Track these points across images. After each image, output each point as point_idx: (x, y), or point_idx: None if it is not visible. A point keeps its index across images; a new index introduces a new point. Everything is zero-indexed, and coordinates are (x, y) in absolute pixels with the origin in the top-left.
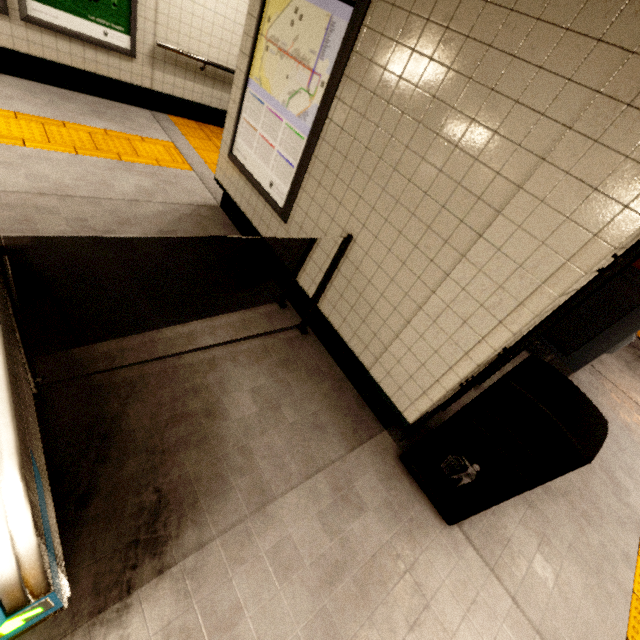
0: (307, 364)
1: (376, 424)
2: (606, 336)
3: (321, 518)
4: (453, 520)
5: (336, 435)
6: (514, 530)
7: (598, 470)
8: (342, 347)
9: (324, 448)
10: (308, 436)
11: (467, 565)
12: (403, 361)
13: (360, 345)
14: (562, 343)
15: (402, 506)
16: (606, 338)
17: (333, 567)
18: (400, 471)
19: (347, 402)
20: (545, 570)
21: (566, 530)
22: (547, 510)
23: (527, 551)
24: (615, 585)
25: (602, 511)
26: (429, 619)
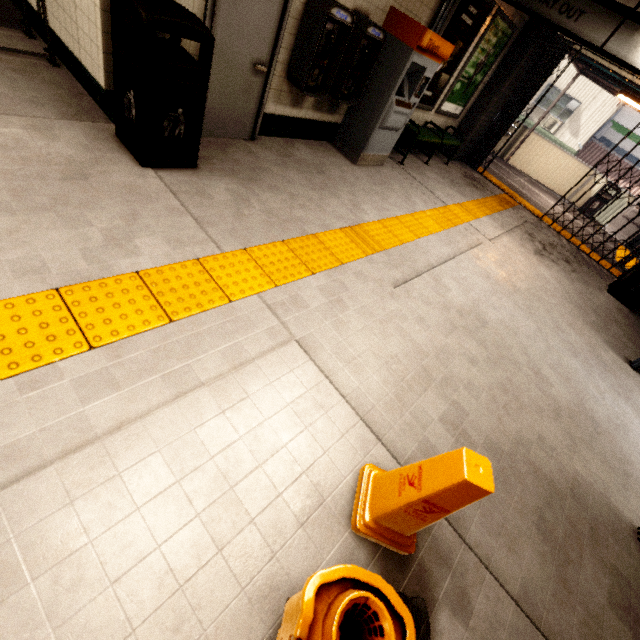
0: (46, 78)
1: (105, 120)
2: (376, 108)
3: (4, 130)
4: (141, 158)
5: (52, 111)
6: (216, 189)
7: (345, 200)
8: (78, 65)
9: (33, 111)
10: (18, 102)
11: (147, 183)
12: (84, 28)
13: (71, 39)
14: (298, 80)
15: (100, 150)
16: (376, 110)
17: (1, 146)
18: (113, 141)
19: (79, 104)
20: (230, 206)
21: (274, 204)
22: (263, 194)
23: (220, 197)
24: (298, 229)
25: (325, 210)
26: (85, 185)
